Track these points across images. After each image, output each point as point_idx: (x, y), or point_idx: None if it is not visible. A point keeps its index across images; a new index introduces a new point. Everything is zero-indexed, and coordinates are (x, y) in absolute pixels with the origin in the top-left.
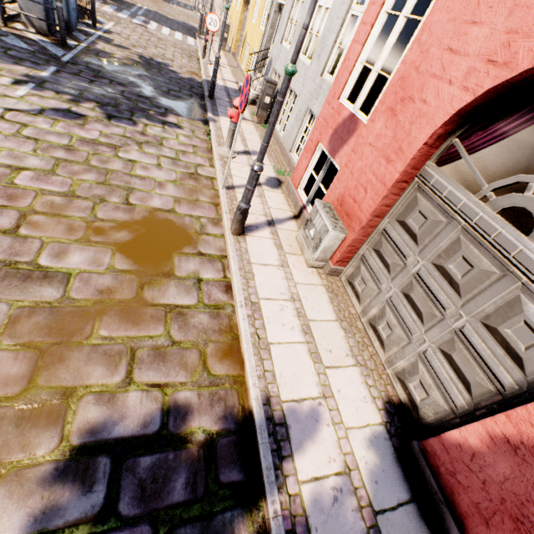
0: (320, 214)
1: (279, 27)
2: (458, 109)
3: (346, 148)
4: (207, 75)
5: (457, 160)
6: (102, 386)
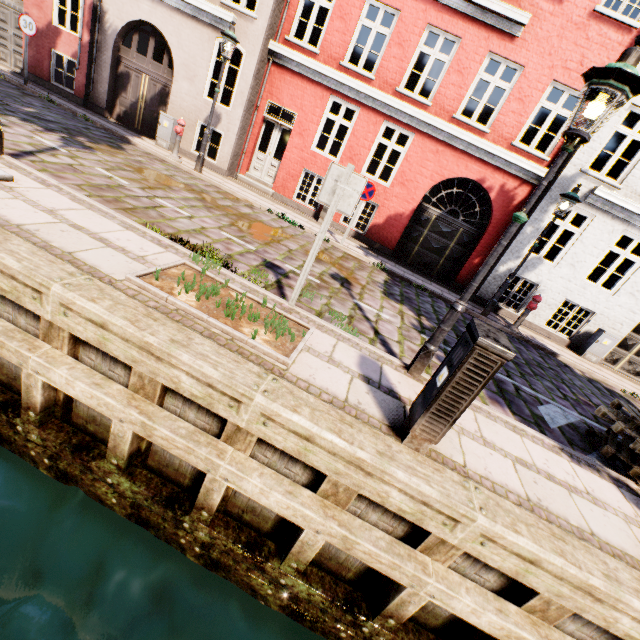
0: None
1: None
2: None
3: None
4: None
5: None
6: None
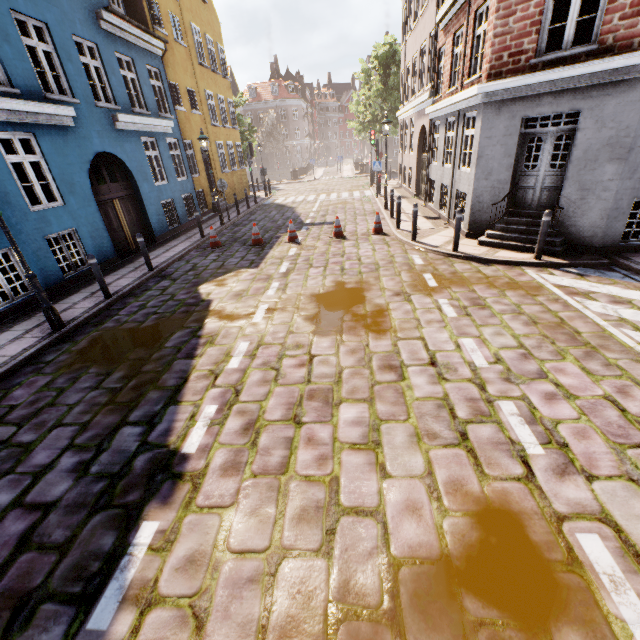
0: None
1: None
2: None
3: None
4: None
5: None
6: None
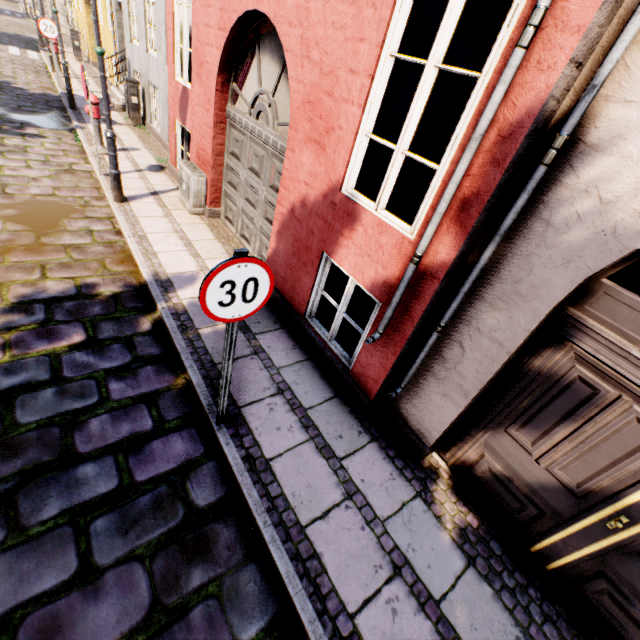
0: (183, 168)
1: (124, 26)
2: (219, 62)
3: (189, 115)
4: (64, 88)
5: (239, 97)
6: (24, 281)
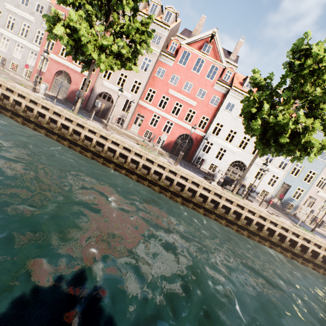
0: (44, 83)
1: None
2: (56, 72)
3: (43, 75)
4: None
5: (58, 77)
6: None
